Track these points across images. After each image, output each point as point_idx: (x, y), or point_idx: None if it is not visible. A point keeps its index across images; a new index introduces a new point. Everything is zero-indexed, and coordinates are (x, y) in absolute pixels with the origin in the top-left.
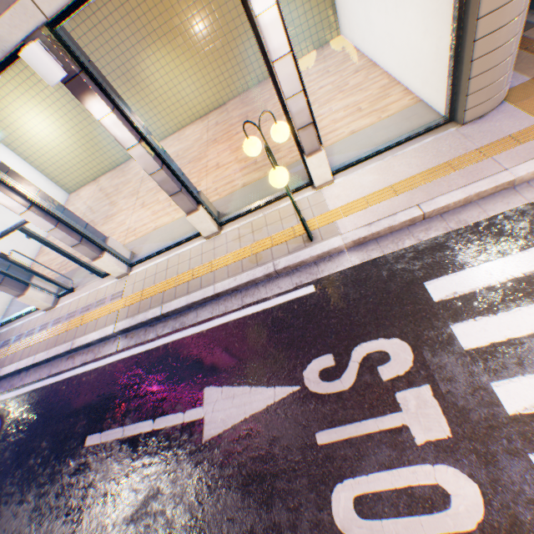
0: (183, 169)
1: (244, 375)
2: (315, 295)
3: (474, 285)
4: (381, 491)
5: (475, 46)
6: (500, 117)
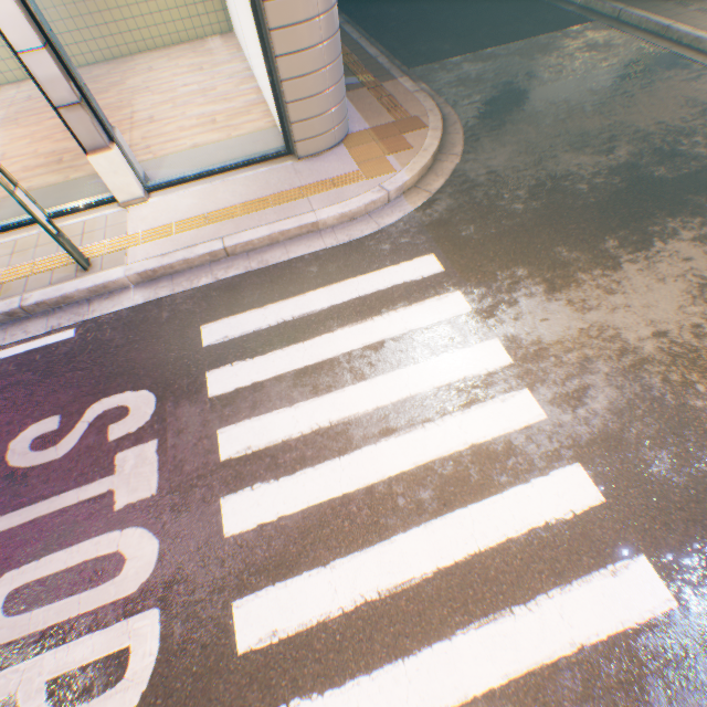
0: None
1: None
2: (73, 342)
3: (248, 329)
4: (50, 576)
5: (279, 63)
6: (333, 159)
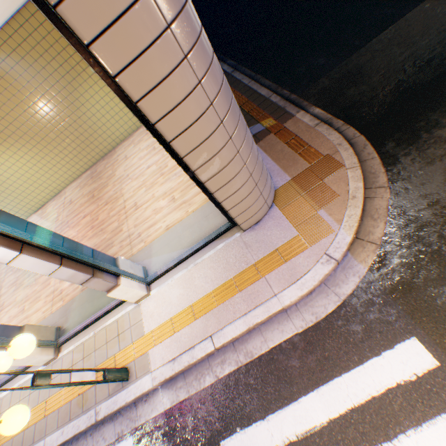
0: None
1: None
2: None
3: None
4: None
5: (215, 195)
6: (271, 223)
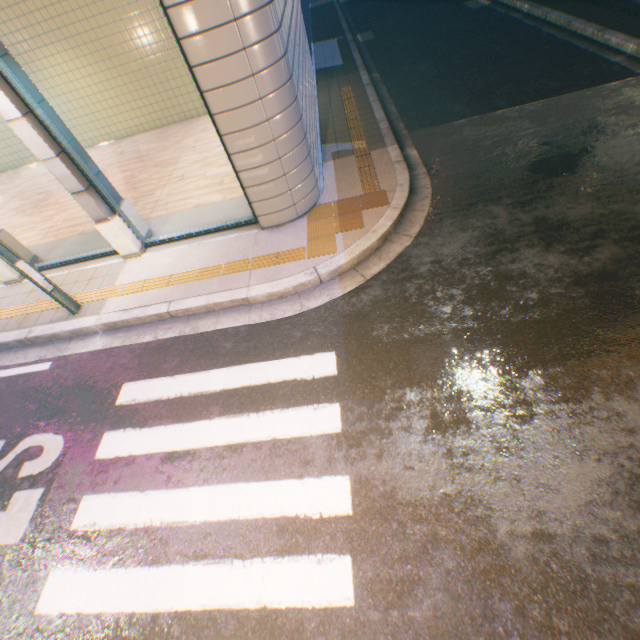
0: (58, 196)
1: None
2: (45, 374)
3: (153, 396)
4: None
5: (234, 159)
6: (291, 231)
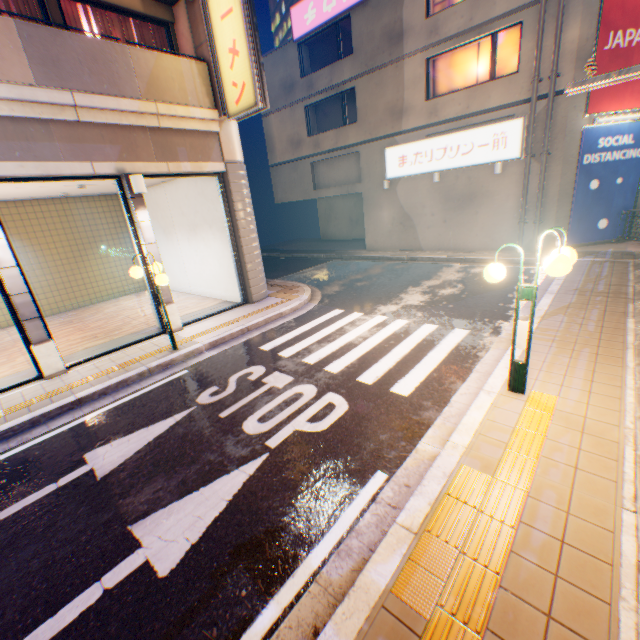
0: None
1: (138, 425)
2: (191, 372)
3: (282, 341)
4: (272, 409)
5: (247, 265)
6: (269, 300)
